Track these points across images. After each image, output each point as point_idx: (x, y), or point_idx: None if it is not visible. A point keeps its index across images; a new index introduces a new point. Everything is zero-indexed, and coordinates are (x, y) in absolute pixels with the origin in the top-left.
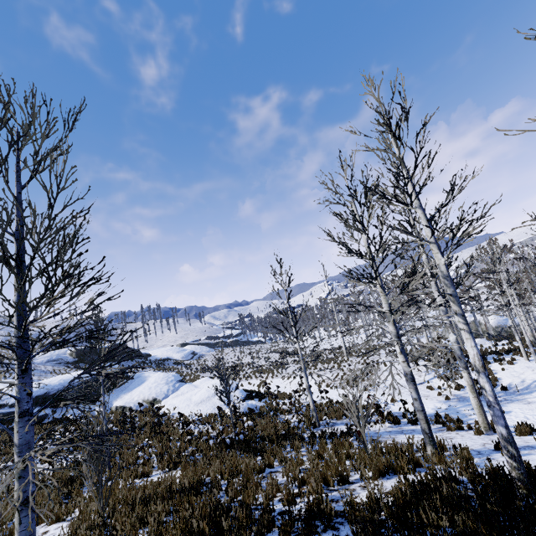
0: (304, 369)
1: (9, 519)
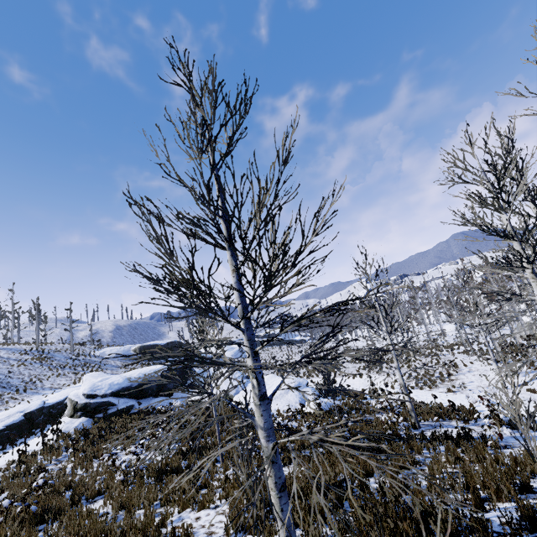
0: (398, 367)
1: (151, 502)
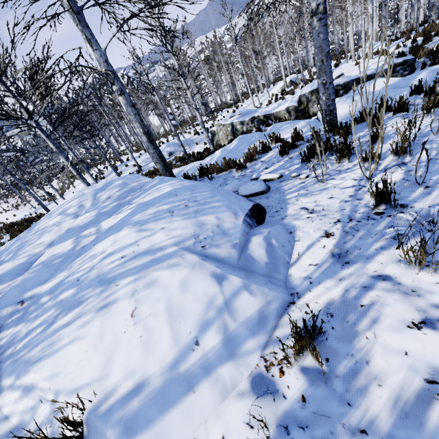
0: None
1: None
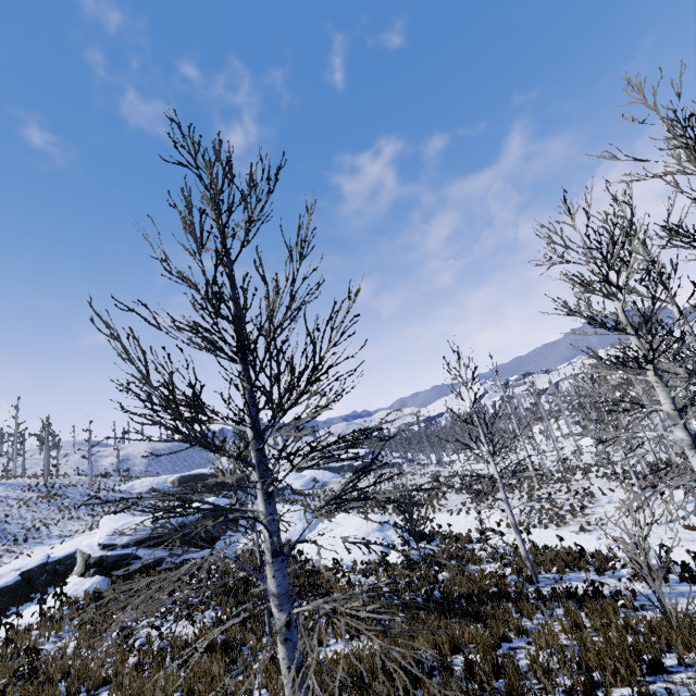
0: (506, 499)
1: (169, 694)
